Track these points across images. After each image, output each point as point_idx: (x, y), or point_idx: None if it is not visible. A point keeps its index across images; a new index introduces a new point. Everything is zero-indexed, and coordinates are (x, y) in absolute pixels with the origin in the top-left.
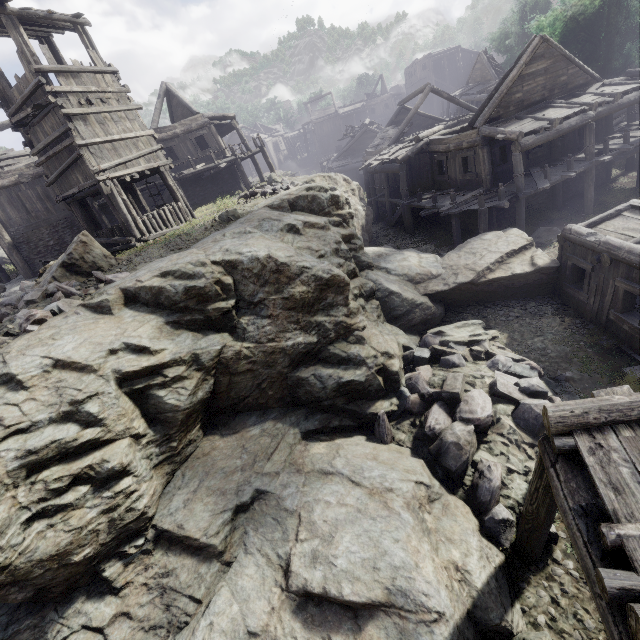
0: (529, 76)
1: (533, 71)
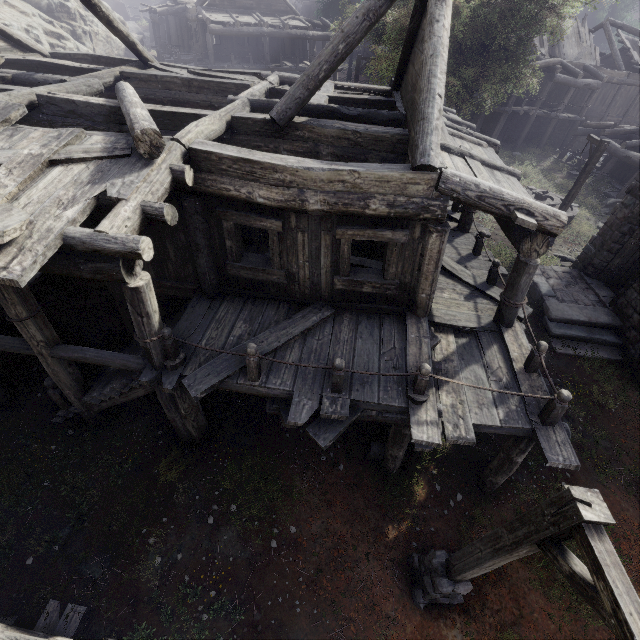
0: None
1: None
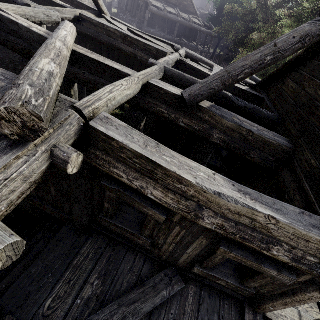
0: None
1: None
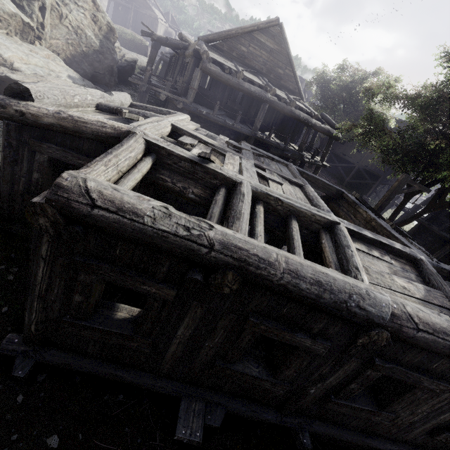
0: (258, 42)
1: (262, 41)
